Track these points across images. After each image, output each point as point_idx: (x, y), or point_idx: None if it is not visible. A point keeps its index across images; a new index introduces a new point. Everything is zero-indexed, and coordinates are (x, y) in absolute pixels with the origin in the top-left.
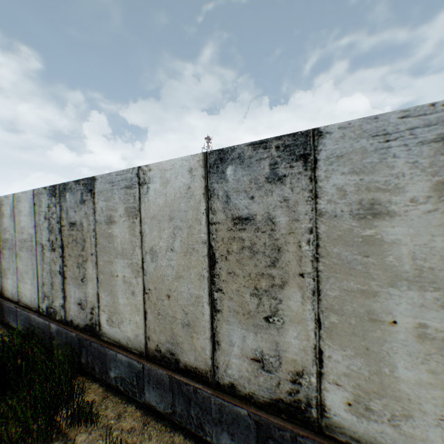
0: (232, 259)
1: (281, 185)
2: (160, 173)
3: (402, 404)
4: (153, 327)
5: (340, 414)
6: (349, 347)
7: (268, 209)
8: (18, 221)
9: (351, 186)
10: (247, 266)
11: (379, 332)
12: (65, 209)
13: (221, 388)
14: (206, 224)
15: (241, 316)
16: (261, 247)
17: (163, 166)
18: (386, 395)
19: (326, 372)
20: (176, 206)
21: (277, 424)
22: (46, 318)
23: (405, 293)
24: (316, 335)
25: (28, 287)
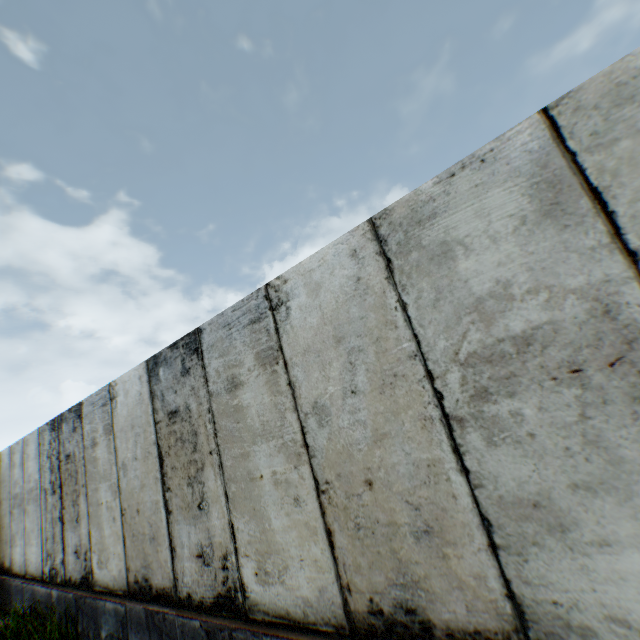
0: (173, 453)
1: (189, 376)
2: (123, 385)
3: (282, 555)
4: (131, 552)
5: (254, 588)
6: (246, 512)
7: (185, 399)
8: (27, 469)
9: (221, 367)
10: (181, 457)
11: (257, 489)
12: (63, 442)
13: (183, 603)
14: (154, 425)
15: (185, 511)
16: (187, 435)
17: (124, 378)
18: (273, 552)
19: (239, 546)
20: (135, 413)
21: (219, 624)
22: (49, 585)
23: (261, 447)
24: (228, 509)
25: (35, 549)
